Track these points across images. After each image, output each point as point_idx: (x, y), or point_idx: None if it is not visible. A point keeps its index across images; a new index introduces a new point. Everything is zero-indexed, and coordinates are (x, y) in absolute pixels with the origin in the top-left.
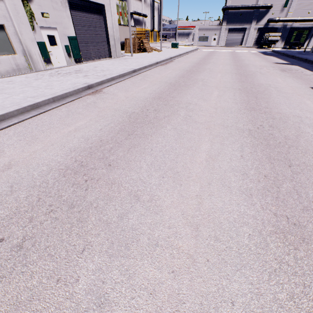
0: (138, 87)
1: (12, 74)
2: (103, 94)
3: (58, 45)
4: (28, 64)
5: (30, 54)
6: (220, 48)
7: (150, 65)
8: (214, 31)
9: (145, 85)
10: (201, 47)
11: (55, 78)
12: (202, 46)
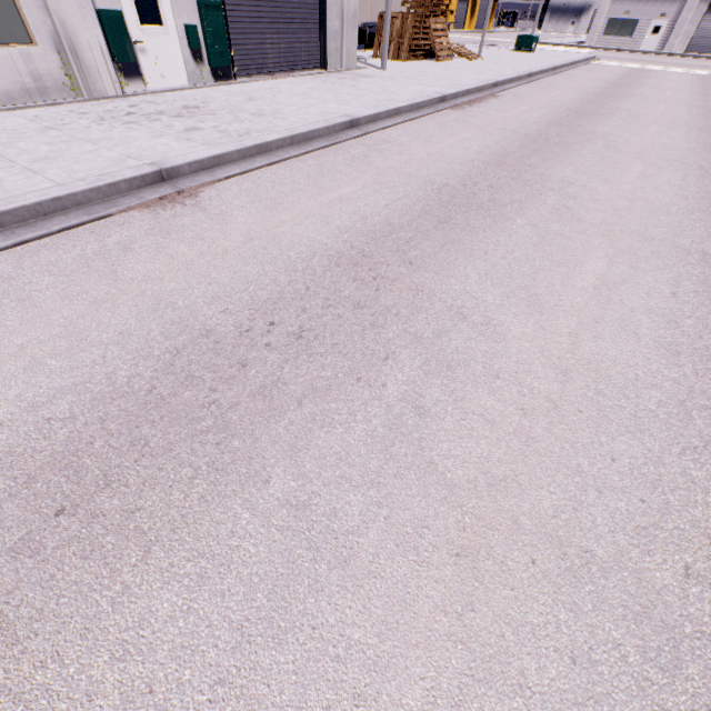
0: (322, 191)
1: (22, 103)
2: (189, 211)
3: (165, 24)
4: (69, 76)
5: (73, 45)
6: (666, 61)
7: (417, 106)
8: (662, 2)
9: (353, 186)
10: (607, 54)
11: (98, 132)
12: (611, 51)
